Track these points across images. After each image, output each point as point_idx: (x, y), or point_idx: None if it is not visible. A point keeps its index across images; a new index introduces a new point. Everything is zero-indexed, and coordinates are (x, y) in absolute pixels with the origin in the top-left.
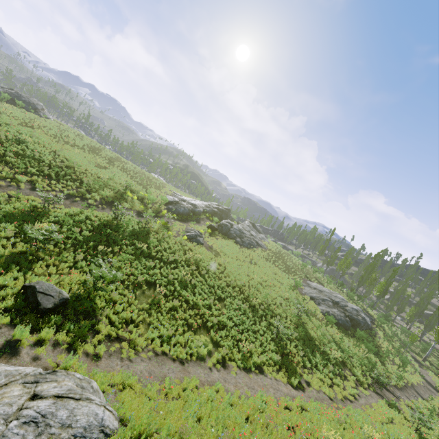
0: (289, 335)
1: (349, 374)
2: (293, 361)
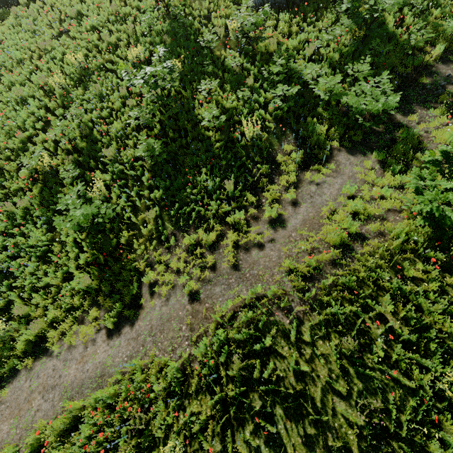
0: (141, 175)
1: (292, 150)
2: (123, 260)
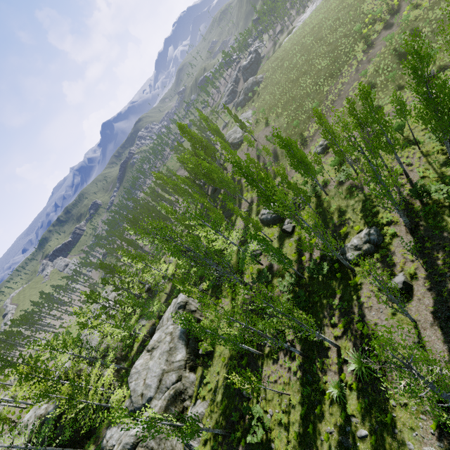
0: None
1: None
2: None
